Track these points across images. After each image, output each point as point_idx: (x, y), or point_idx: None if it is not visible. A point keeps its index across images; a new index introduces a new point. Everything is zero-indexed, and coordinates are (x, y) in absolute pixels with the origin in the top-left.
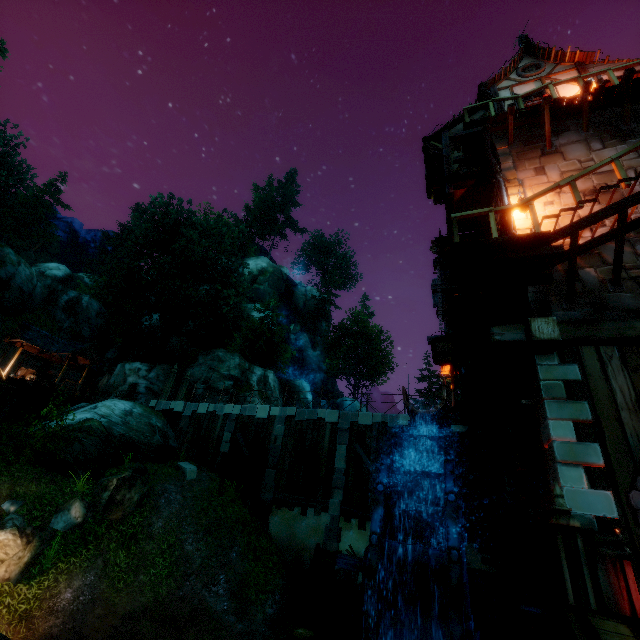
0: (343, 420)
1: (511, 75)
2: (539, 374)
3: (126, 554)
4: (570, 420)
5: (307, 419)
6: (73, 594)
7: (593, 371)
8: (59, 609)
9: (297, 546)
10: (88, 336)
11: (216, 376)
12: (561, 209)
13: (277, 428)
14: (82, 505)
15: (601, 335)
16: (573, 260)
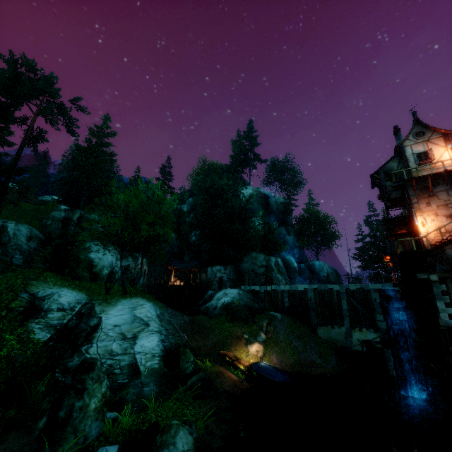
0: (341, 288)
1: (410, 137)
2: (433, 288)
3: (277, 347)
4: (443, 302)
5: (323, 289)
6: (275, 359)
7: (450, 287)
8: (276, 363)
9: (333, 340)
10: (176, 252)
11: (256, 267)
12: (436, 242)
13: (310, 294)
14: (263, 333)
15: (451, 276)
16: (442, 253)
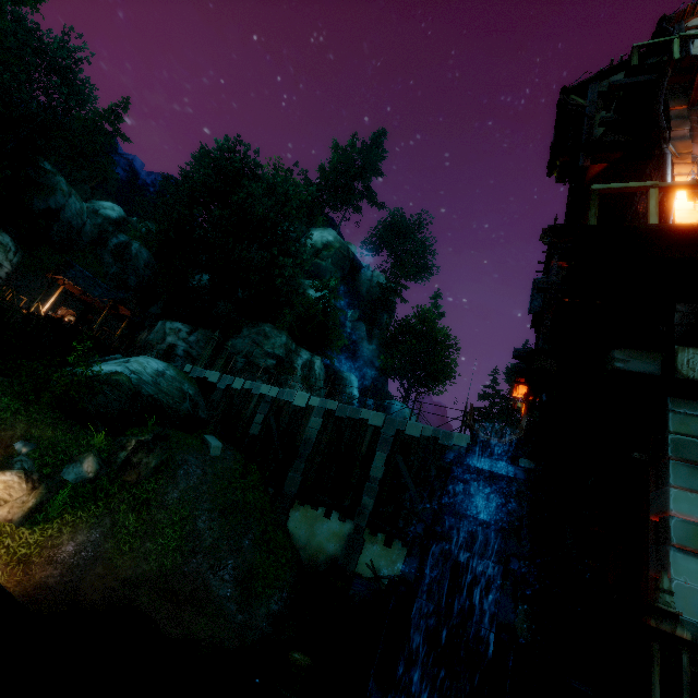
0: (388, 426)
1: None
2: (669, 424)
3: (136, 518)
4: None
5: (348, 417)
6: (75, 548)
7: None
8: (59, 560)
9: (314, 547)
10: (134, 286)
11: (259, 352)
12: None
13: (314, 420)
14: (96, 461)
15: None
16: None
